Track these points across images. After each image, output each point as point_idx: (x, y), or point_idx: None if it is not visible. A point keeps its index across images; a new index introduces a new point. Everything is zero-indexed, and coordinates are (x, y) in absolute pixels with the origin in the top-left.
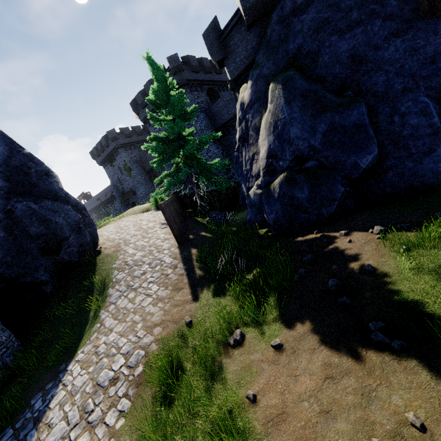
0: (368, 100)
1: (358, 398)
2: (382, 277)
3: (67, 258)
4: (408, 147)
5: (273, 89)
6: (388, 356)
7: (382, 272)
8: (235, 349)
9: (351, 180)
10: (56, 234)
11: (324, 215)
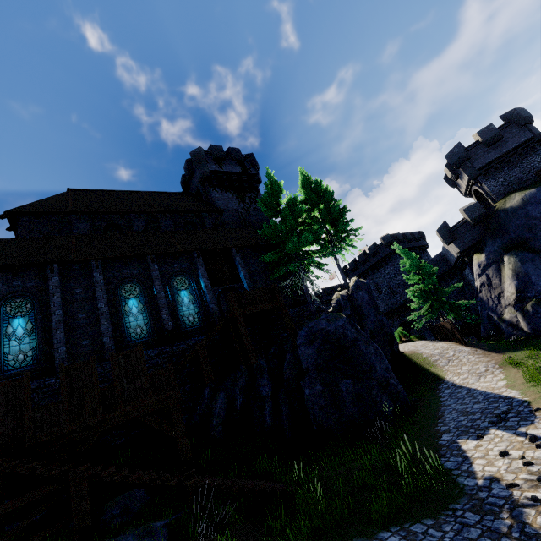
0: None
1: None
2: None
3: (395, 350)
4: None
5: (508, 258)
6: None
7: None
8: None
9: None
10: (393, 335)
11: None
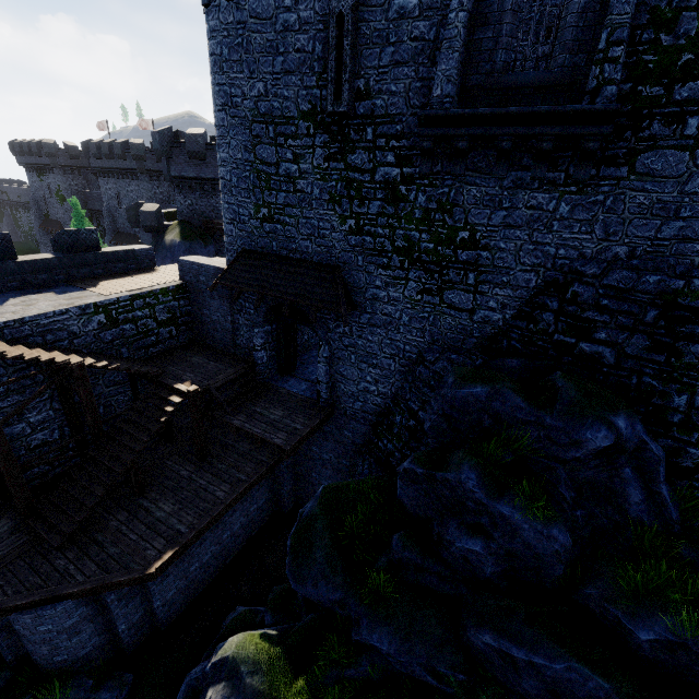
0: None
1: None
2: None
3: None
4: None
5: None
6: None
7: None
8: None
9: None
10: None
11: None
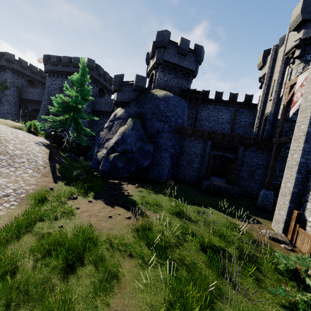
0: (155, 145)
1: (109, 211)
2: (130, 194)
3: None
4: (158, 166)
5: (130, 120)
6: (120, 206)
7: (130, 194)
8: (73, 199)
9: (138, 168)
10: None
11: (124, 176)
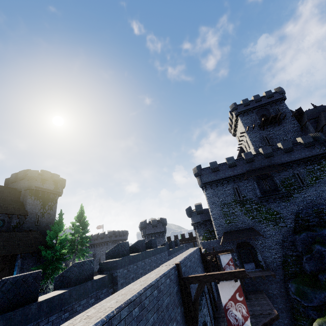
0: None
1: None
2: None
3: None
4: None
5: None
6: None
7: None
8: None
9: None
10: None
11: None
